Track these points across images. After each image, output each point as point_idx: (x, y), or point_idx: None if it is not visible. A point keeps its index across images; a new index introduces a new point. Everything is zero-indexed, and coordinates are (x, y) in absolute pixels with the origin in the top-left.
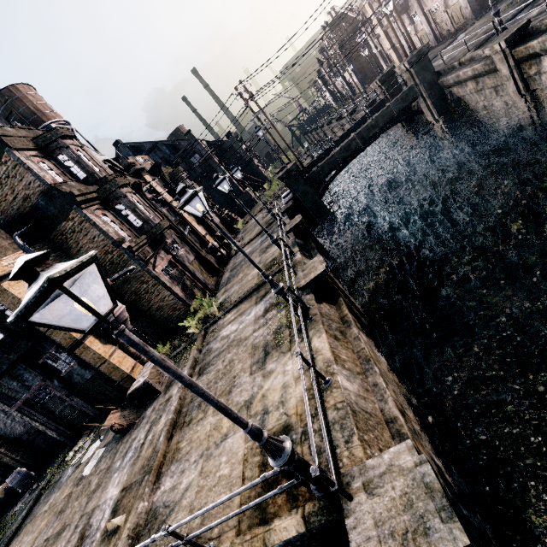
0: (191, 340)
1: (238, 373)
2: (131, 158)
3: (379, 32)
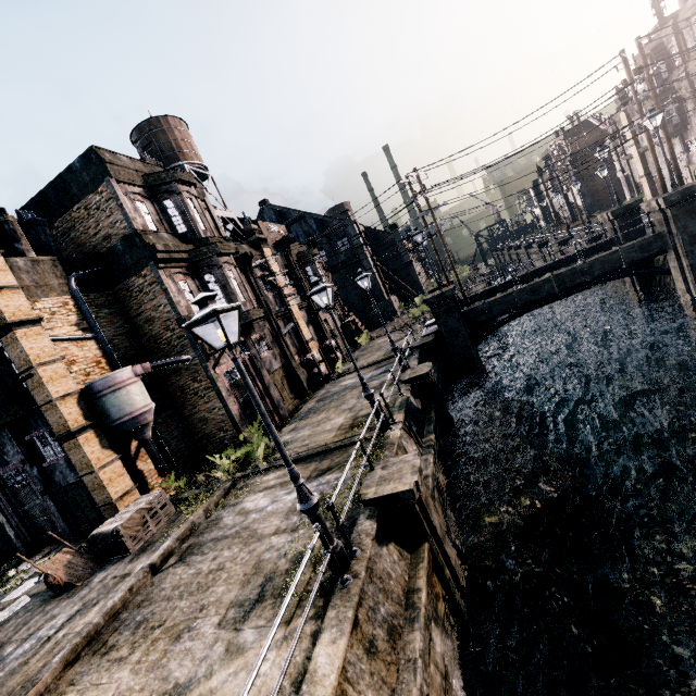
0: (210, 487)
1: (210, 602)
2: (261, 223)
3: (632, 152)
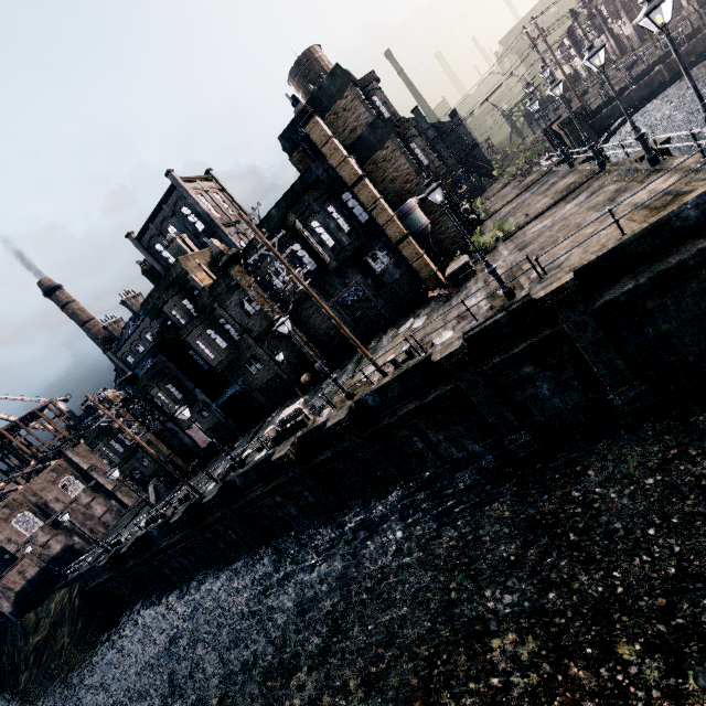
0: (488, 250)
1: (580, 221)
2: None
3: None
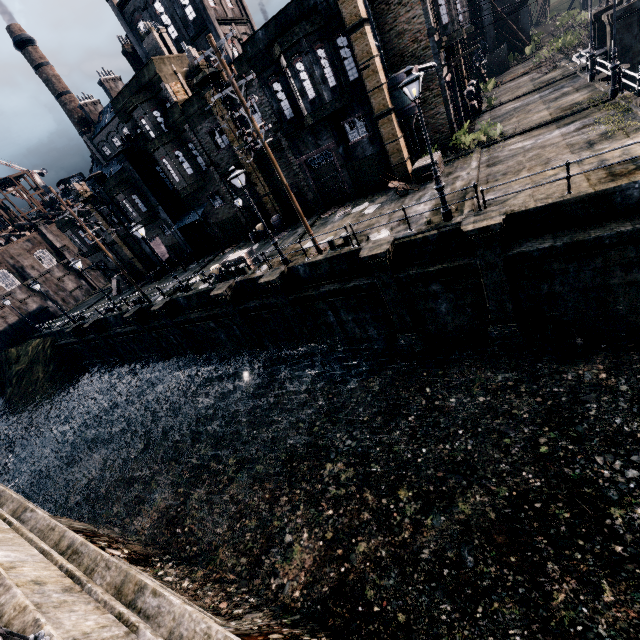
0: (464, 153)
1: (552, 156)
2: None
3: None
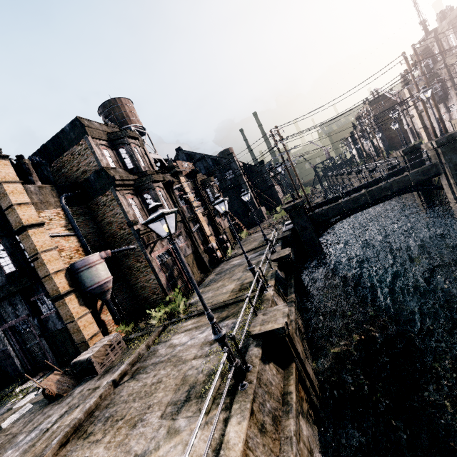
0: (149, 330)
1: (154, 403)
2: (178, 162)
3: (413, 113)
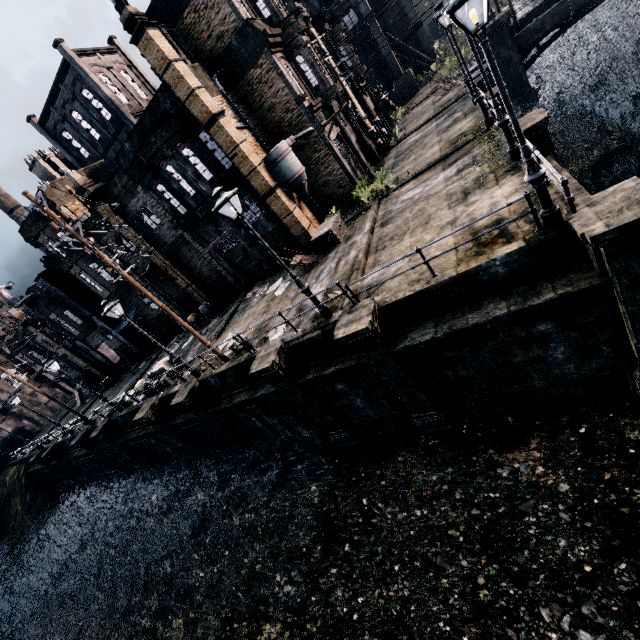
0: (363, 209)
1: (433, 212)
2: None
3: None
